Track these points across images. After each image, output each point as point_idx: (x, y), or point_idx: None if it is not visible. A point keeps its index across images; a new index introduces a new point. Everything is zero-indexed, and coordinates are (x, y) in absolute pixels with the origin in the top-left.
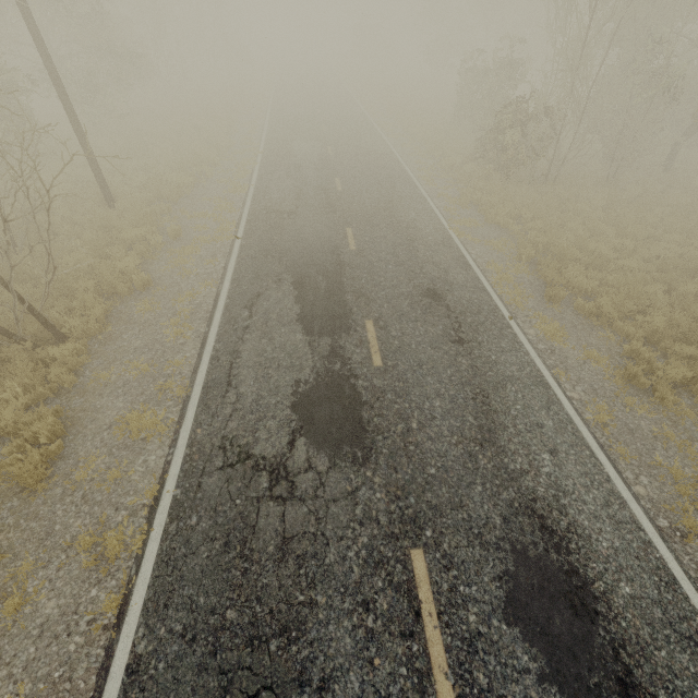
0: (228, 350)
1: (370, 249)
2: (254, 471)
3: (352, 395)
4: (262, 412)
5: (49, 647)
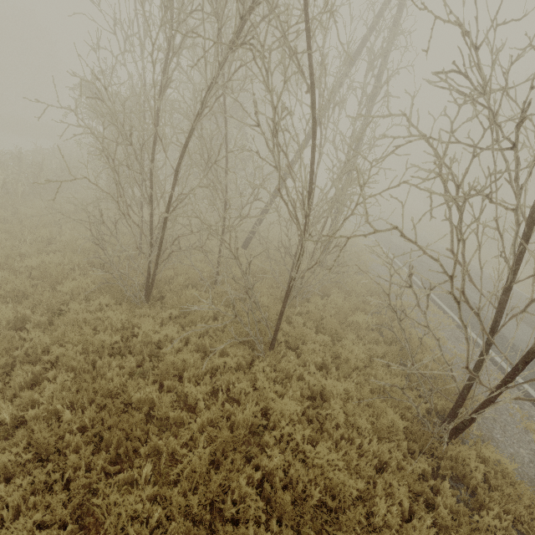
0: None
1: None
2: None
3: None
4: None
5: None
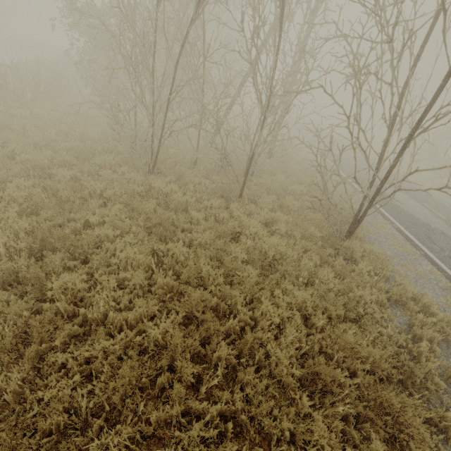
0: None
1: None
2: None
3: None
4: None
5: None
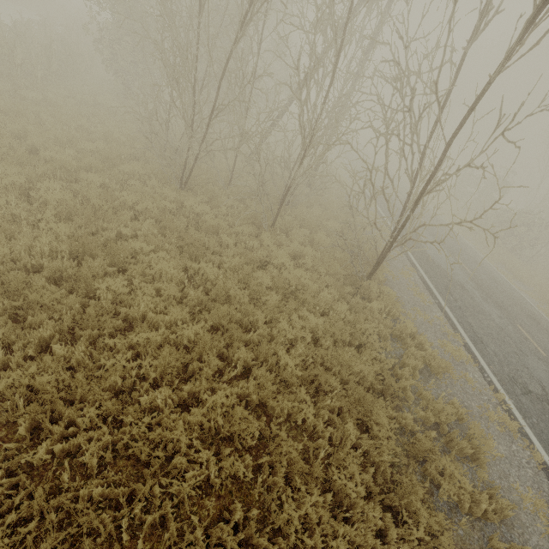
0: (463, 320)
1: (479, 276)
2: (540, 401)
3: (548, 370)
4: (514, 366)
5: (519, 471)
